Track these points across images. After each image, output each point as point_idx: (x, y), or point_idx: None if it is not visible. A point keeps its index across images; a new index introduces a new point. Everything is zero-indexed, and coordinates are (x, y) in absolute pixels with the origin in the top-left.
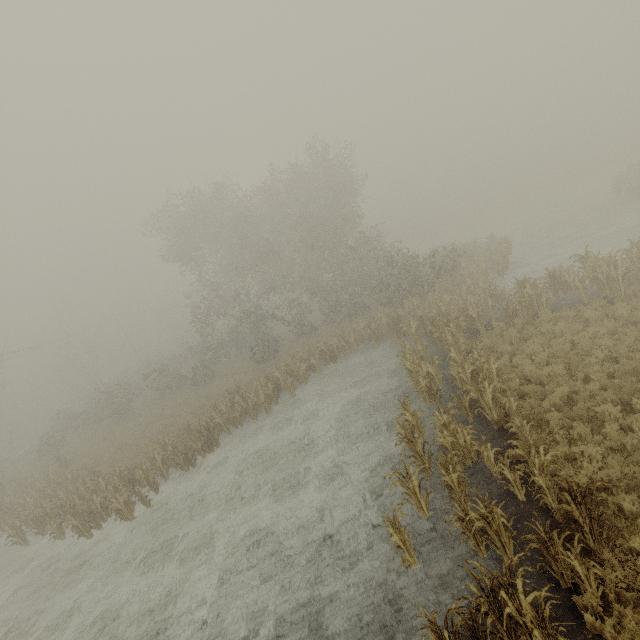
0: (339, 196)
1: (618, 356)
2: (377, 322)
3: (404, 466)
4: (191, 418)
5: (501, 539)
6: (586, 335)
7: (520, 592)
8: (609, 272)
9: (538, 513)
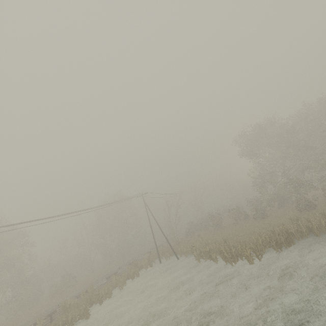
0: None
1: None
2: None
3: None
4: (263, 231)
5: None
6: None
7: None
8: None
9: None
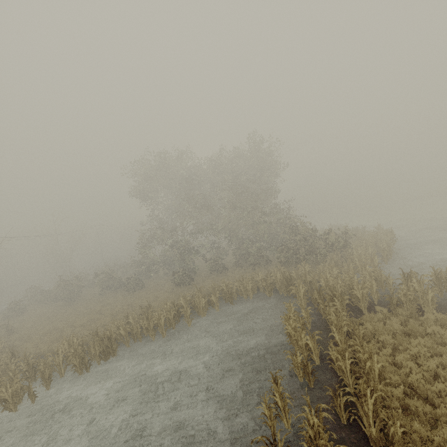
0: (263, 174)
1: None
2: (272, 277)
3: None
4: (109, 320)
5: None
6: None
7: None
8: None
9: None
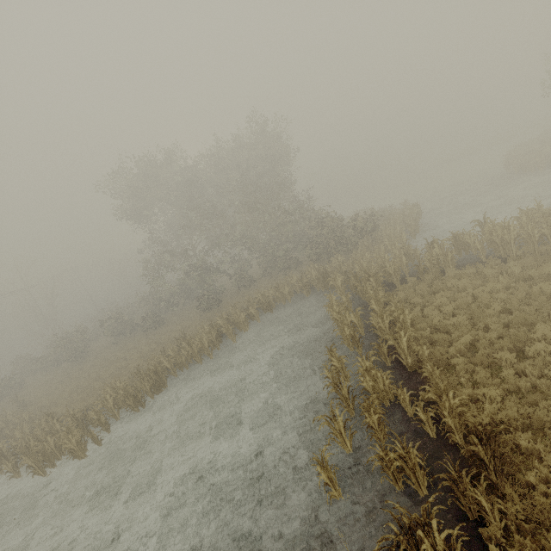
0: (275, 165)
1: (512, 308)
2: (308, 276)
3: (331, 409)
4: (142, 362)
5: (416, 475)
6: (485, 290)
7: (435, 531)
8: (503, 236)
9: (447, 449)
